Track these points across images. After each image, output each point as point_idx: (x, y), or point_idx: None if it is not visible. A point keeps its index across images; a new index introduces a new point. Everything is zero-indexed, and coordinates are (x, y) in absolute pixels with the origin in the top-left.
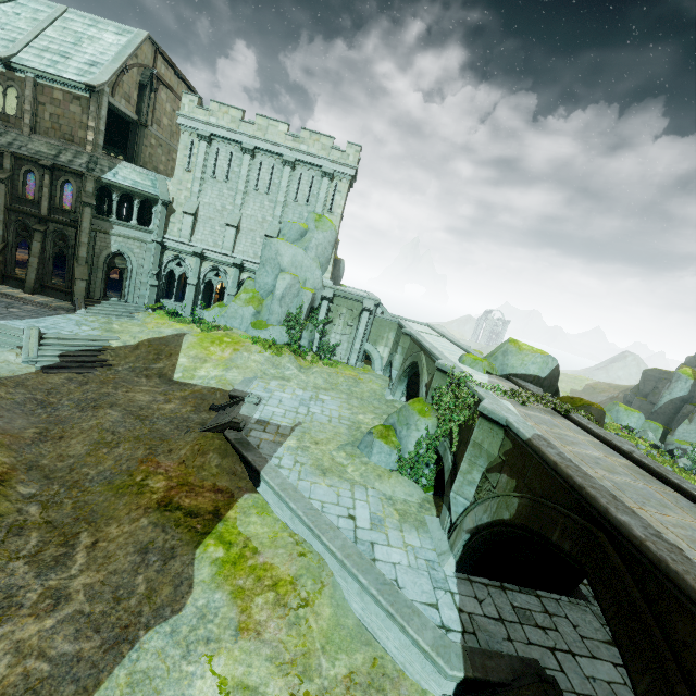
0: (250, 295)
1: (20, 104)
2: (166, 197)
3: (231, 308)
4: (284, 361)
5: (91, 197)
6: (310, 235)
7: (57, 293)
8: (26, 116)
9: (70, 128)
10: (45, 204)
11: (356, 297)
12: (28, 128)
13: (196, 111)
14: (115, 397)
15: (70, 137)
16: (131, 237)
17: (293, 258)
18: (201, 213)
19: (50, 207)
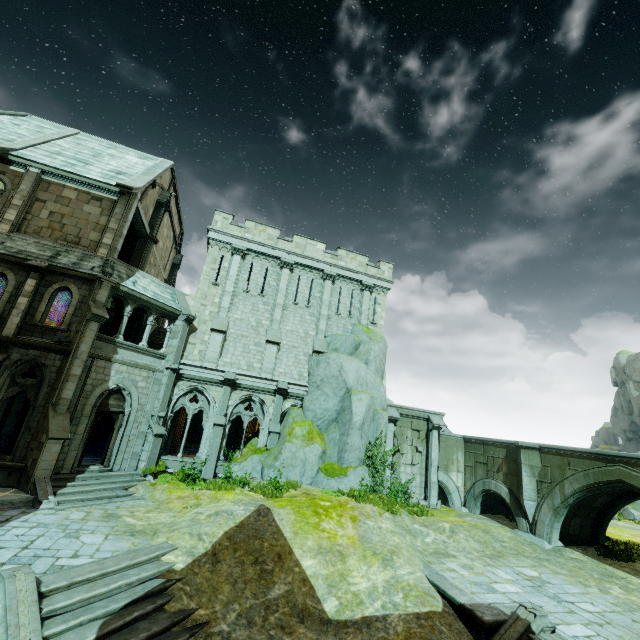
0: (307, 428)
1: (3, 198)
2: (189, 312)
3: (285, 451)
4: (407, 521)
5: (102, 308)
6: (366, 347)
7: None
8: (10, 211)
9: (77, 229)
10: (13, 320)
11: (420, 414)
12: (9, 225)
13: (229, 227)
14: None
15: (74, 238)
16: (138, 364)
17: (356, 373)
18: (231, 330)
19: (22, 324)
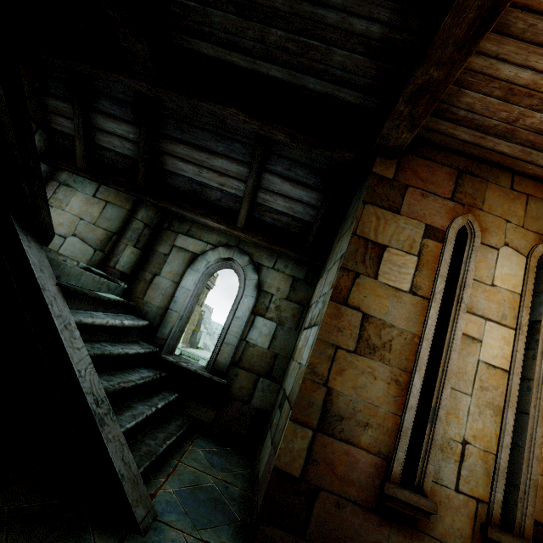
0: None
1: None
2: None
3: None
4: None
5: None
6: None
7: None
8: None
9: None
10: None
11: (195, 357)
12: None
13: None
14: None
15: None
16: None
17: None
18: None
19: None
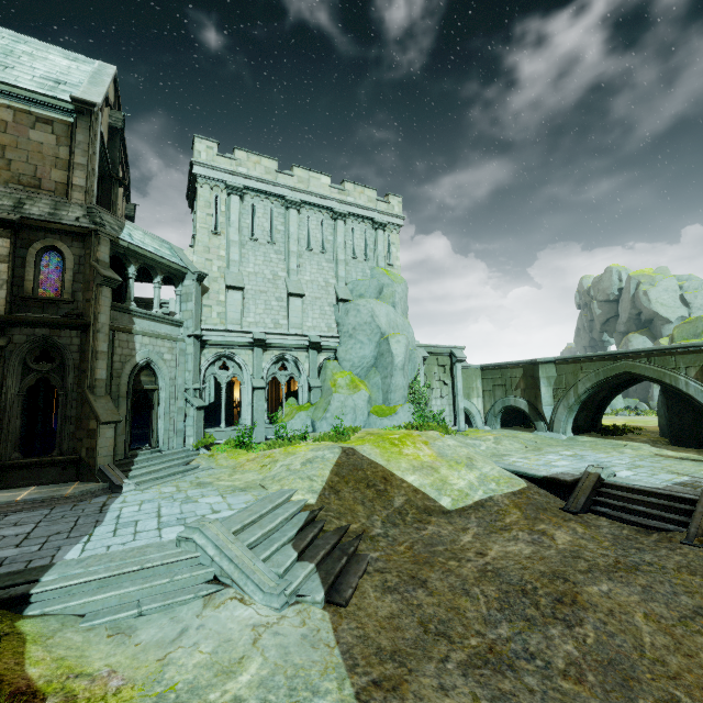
0: (348, 377)
1: None
2: (196, 270)
3: (334, 402)
4: (461, 439)
5: (108, 269)
6: (390, 290)
7: (38, 472)
8: None
9: (30, 166)
10: None
11: (444, 350)
12: None
13: (217, 159)
14: (509, 568)
15: (31, 180)
16: (159, 335)
17: (387, 317)
18: (247, 287)
19: (10, 298)
